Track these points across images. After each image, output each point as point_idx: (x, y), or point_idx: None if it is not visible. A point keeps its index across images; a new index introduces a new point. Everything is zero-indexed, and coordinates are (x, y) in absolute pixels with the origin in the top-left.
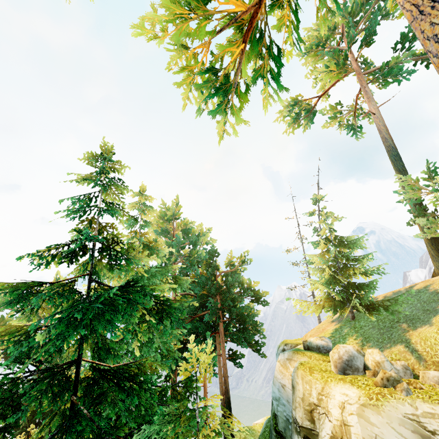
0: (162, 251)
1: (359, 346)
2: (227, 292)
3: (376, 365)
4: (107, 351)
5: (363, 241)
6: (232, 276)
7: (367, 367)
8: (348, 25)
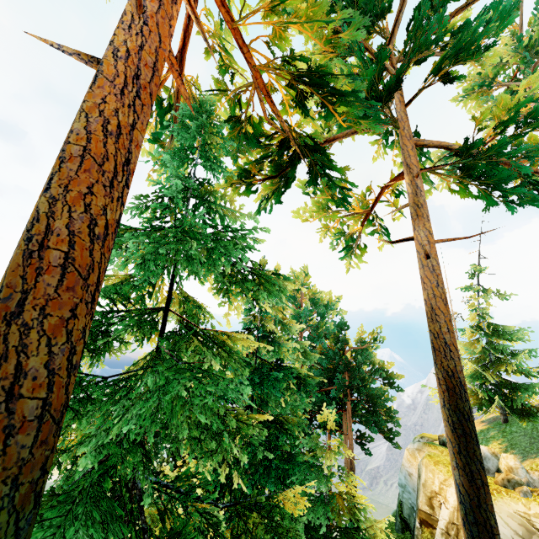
0: (294, 327)
1: (501, 451)
2: (356, 370)
3: (508, 469)
4: (266, 404)
5: (527, 332)
6: (363, 353)
7: (499, 470)
8: (522, 61)
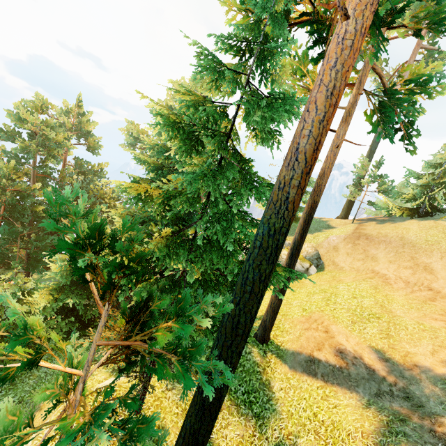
0: None
1: None
2: None
3: None
4: None
5: None
6: None
7: None
8: None
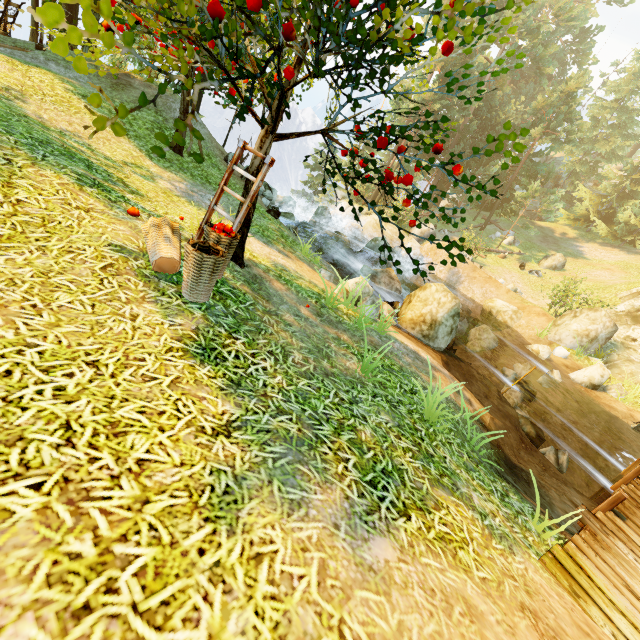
0: None
1: None
2: None
3: None
4: None
5: None
6: None
7: None
8: None
